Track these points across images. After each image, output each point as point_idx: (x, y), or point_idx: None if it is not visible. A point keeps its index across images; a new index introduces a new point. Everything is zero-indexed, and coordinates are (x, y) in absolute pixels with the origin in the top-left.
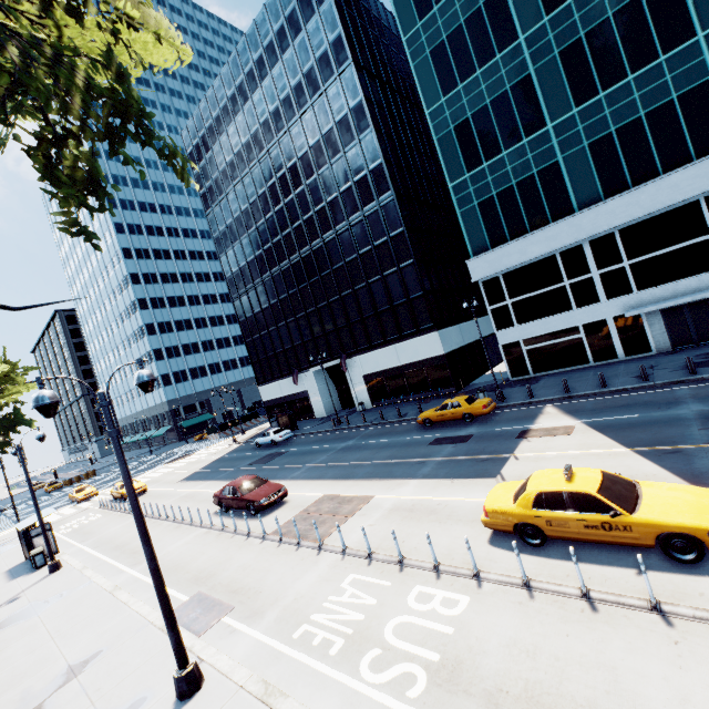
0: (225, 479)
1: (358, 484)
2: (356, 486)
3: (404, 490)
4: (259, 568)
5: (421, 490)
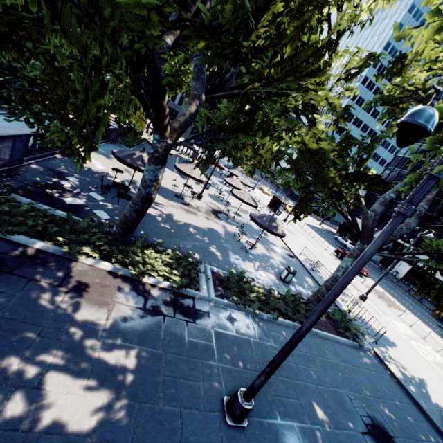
0: (327, 241)
1: (399, 303)
2: (398, 303)
3: (423, 325)
4: (365, 290)
5: (432, 332)
